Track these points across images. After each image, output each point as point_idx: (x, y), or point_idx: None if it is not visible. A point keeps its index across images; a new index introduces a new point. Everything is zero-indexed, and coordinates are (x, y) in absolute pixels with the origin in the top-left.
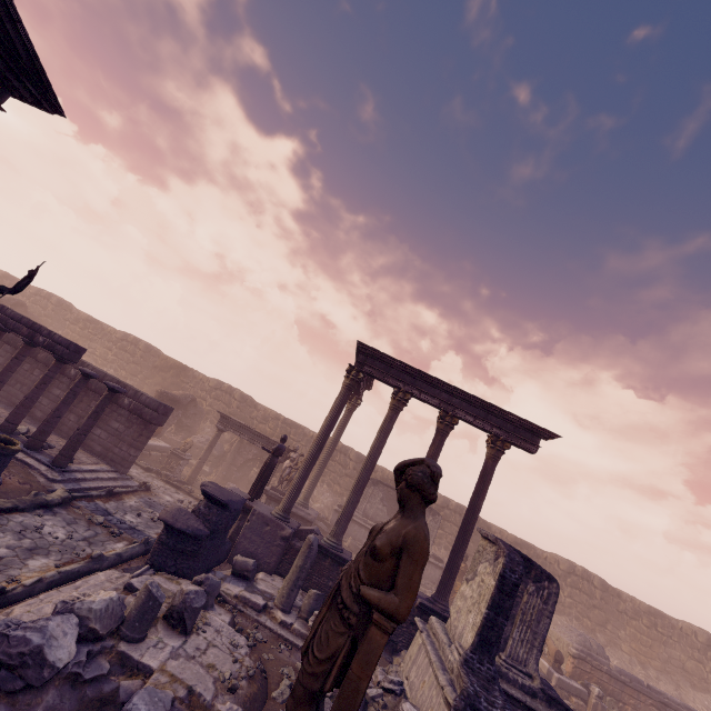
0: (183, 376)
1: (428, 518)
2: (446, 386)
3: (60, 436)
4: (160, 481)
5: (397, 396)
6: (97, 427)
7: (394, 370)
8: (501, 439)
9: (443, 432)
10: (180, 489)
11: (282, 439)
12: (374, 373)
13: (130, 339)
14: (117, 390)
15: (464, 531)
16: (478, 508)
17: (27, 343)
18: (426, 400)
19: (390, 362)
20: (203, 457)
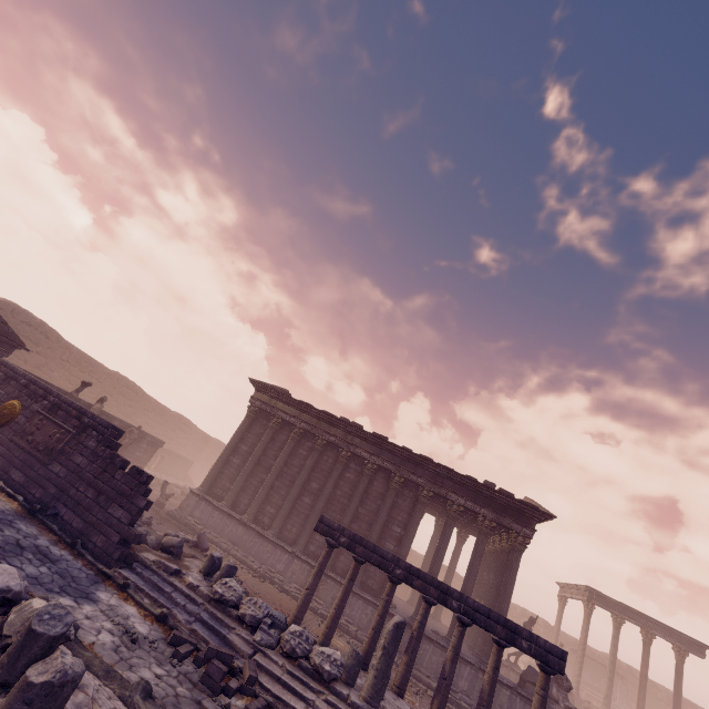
0: (410, 556)
1: (618, 681)
2: (643, 615)
3: None
4: None
5: (617, 620)
6: None
7: (611, 603)
8: (682, 649)
9: (648, 644)
10: None
11: (561, 645)
12: (601, 605)
13: None
14: None
15: (676, 707)
16: (680, 692)
17: None
18: (633, 623)
19: (608, 599)
20: None
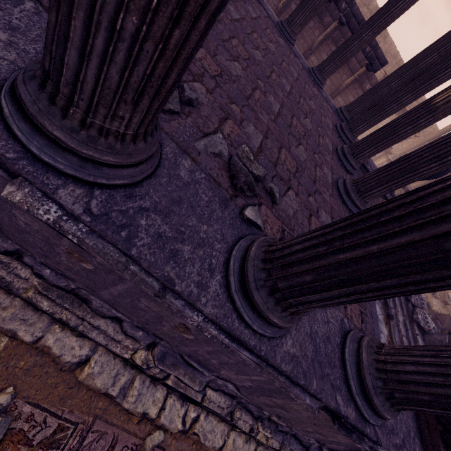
0: None
1: None
2: None
3: None
4: None
5: None
6: (340, 95)
7: None
8: None
9: None
10: None
11: None
12: None
13: None
14: None
15: None
16: None
17: None
18: None
19: None
20: None
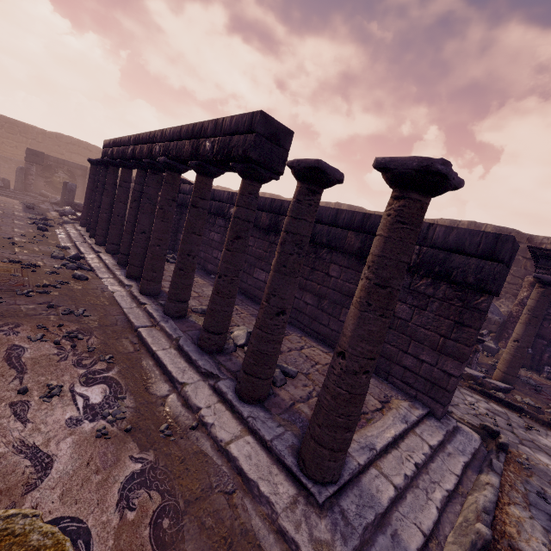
0: None
1: None
2: None
3: (300, 331)
4: (471, 392)
5: None
6: None
7: None
8: None
9: None
10: (522, 412)
11: None
12: None
13: (332, 206)
14: (437, 175)
15: None
16: None
17: (197, 172)
18: None
19: None
20: (523, 337)
